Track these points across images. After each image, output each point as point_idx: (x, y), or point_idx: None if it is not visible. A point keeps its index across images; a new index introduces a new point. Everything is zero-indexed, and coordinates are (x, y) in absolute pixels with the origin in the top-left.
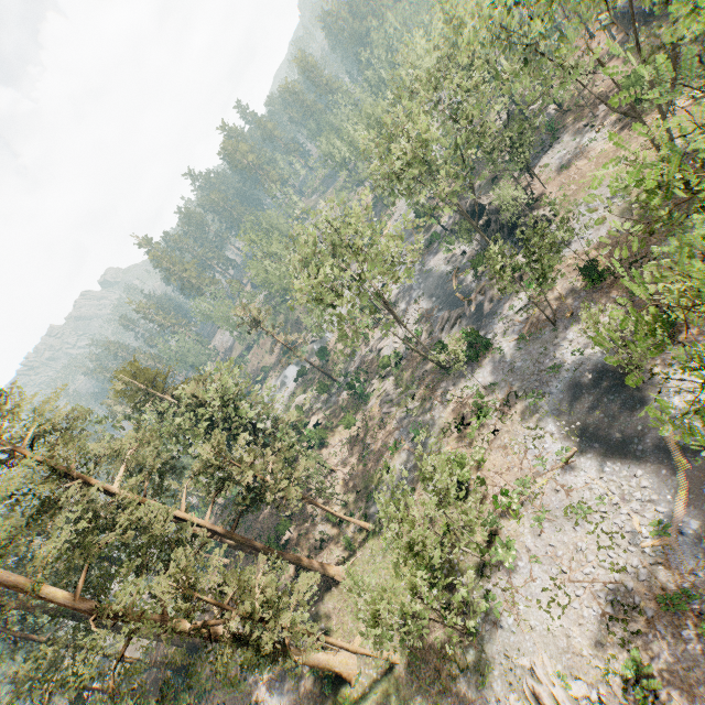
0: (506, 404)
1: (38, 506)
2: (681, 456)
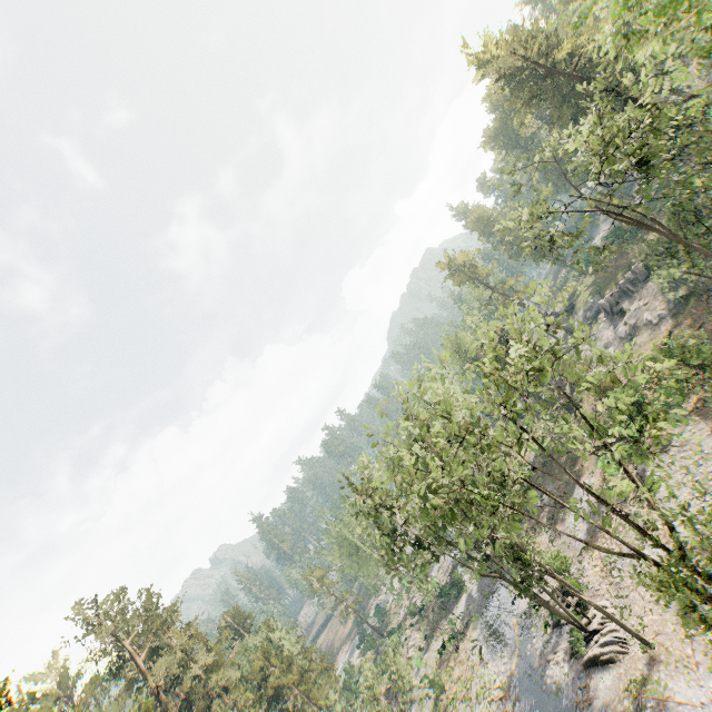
0: (466, 627)
1: (180, 670)
2: (518, 636)
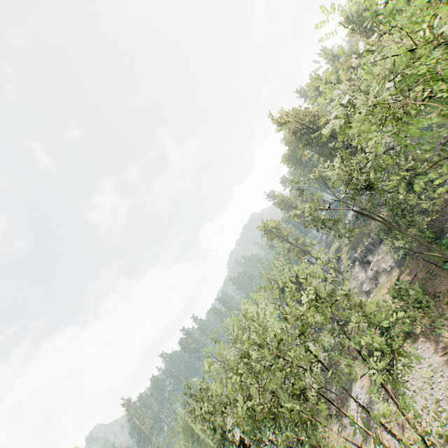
0: None
1: None
2: None
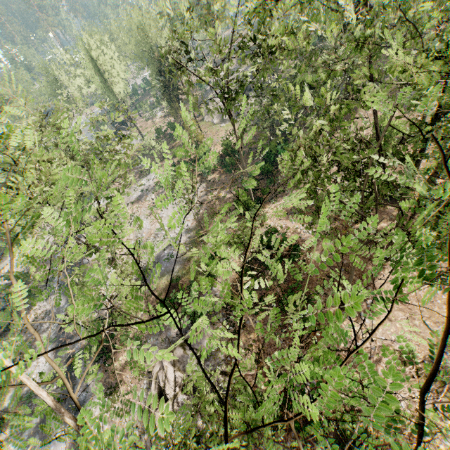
0: None
1: None
2: None
